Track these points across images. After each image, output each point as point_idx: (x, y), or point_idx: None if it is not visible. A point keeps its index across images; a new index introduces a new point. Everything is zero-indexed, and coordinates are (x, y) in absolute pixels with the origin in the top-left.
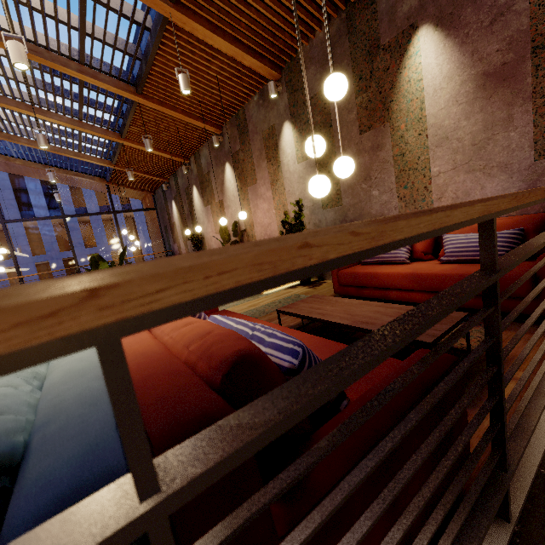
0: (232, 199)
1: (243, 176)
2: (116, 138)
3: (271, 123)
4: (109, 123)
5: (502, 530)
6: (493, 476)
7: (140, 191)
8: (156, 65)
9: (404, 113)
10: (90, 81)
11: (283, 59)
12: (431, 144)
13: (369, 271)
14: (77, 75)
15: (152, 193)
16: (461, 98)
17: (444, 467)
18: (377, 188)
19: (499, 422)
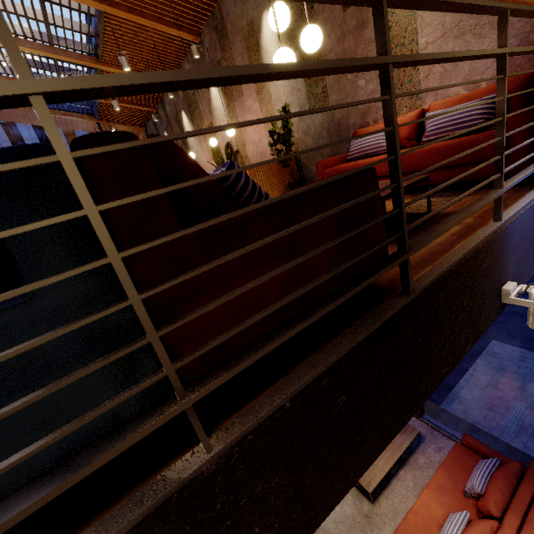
0: (221, 119)
1: (229, 90)
2: (92, 63)
3: (249, 16)
4: (82, 45)
5: (403, 298)
6: (395, 255)
7: (132, 126)
8: None
9: None
10: None
11: None
12: None
13: (350, 164)
14: None
15: (144, 128)
16: None
17: (326, 213)
18: (363, 77)
19: (398, 208)
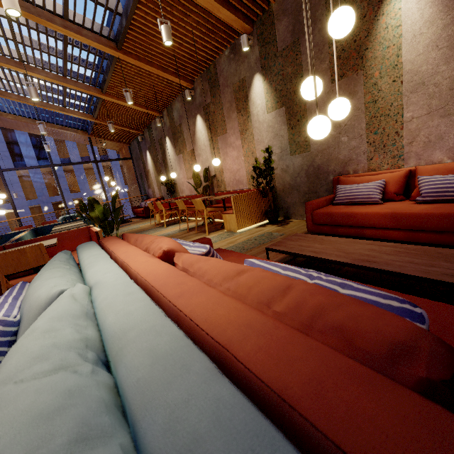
0: (202, 148)
1: (214, 127)
2: (97, 93)
3: (241, 75)
4: (91, 79)
5: None
6: None
7: (118, 142)
8: (135, 19)
9: (379, 60)
10: (74, 36)
11: (256, 12)
12: (405, 90)
13: (345, 211)
14: (62, 30)
15: (128, 145)
16: (442, 42)
17: None
18: (346, 134)
19: None
